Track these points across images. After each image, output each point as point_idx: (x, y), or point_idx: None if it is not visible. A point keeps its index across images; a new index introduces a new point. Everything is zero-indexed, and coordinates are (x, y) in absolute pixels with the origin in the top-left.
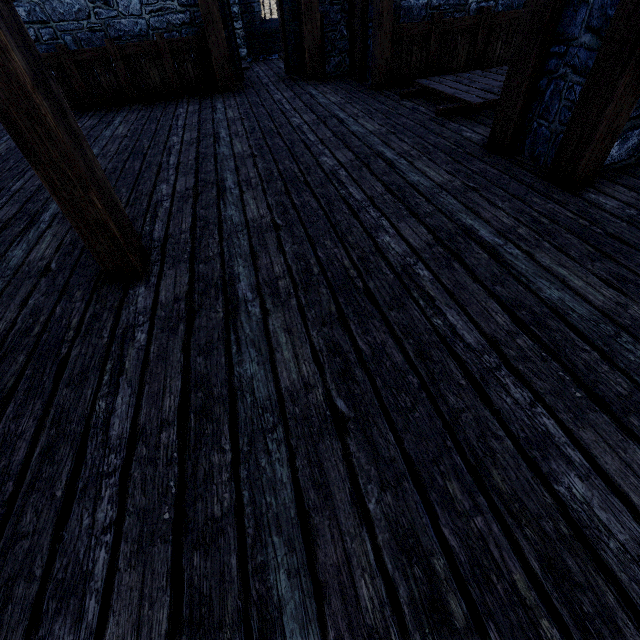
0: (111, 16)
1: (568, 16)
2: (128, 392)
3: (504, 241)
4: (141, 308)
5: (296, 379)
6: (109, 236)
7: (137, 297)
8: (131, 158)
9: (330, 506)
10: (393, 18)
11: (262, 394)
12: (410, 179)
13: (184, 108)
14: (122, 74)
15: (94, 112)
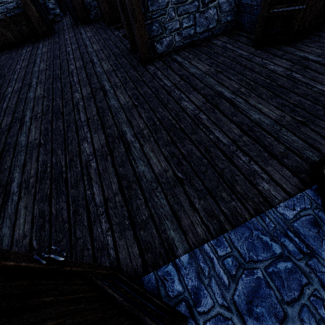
0: None
1: None
2: None
3: (111, 88)
4: None
5: (33, 138)
6: None
7: None
8: None
9: (31, 161)
10: None
11: (23, 143)
12: (96, 70)
13: (25, 49)
14: None
15: None
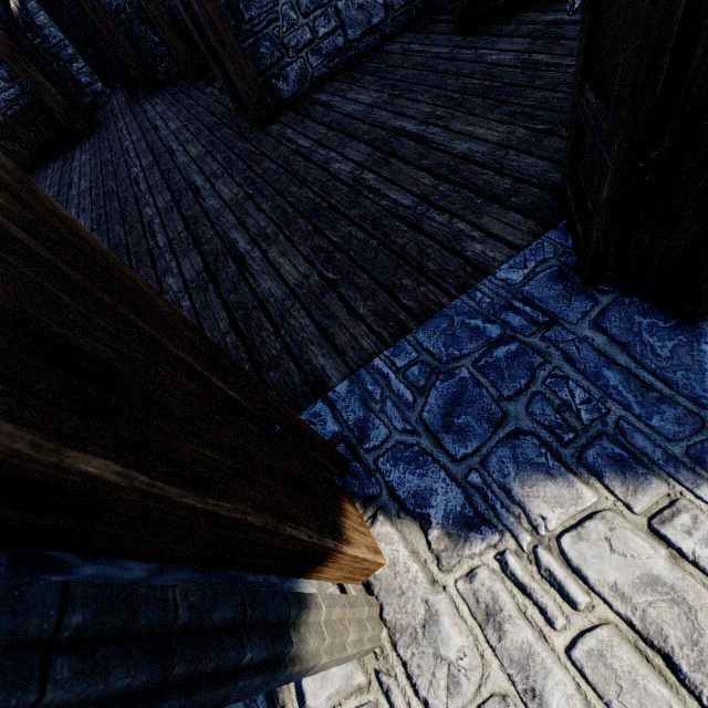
0: None
1: None
2: None
3: (206, 182)
4: None
5: None
6: None
7: None
8: None
9: None
10: (169, 20)
11: None
12: (178, 162)
13: (52, 168)
14: None
15: None
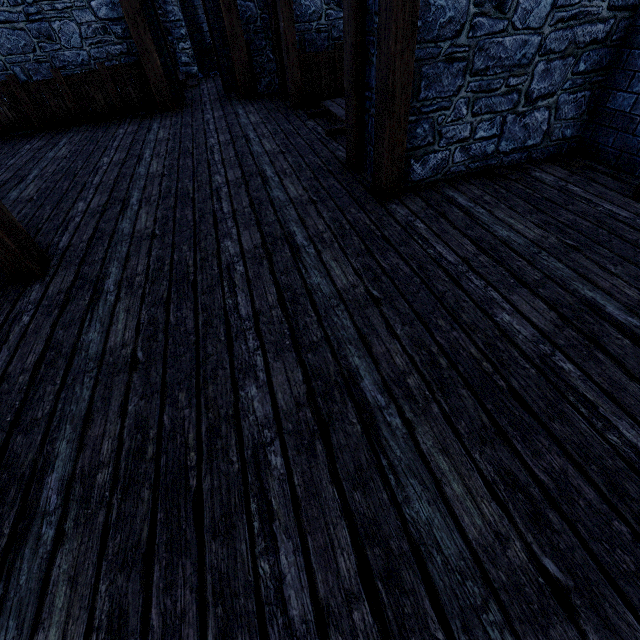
0: (55, 49)
1: (368, 71)
2: (6, 354)
3: (309, 243)
4: (32, 299)
5: (119, 341)
6: (7, 248)
7: (32, 292)
8: (63, 179)
9: (107, 409)
10: (298, 49)
11: (93, 351)
12: (273, 194)
13: (124, 129)
14: (69, 99)
15: (45, 133)
